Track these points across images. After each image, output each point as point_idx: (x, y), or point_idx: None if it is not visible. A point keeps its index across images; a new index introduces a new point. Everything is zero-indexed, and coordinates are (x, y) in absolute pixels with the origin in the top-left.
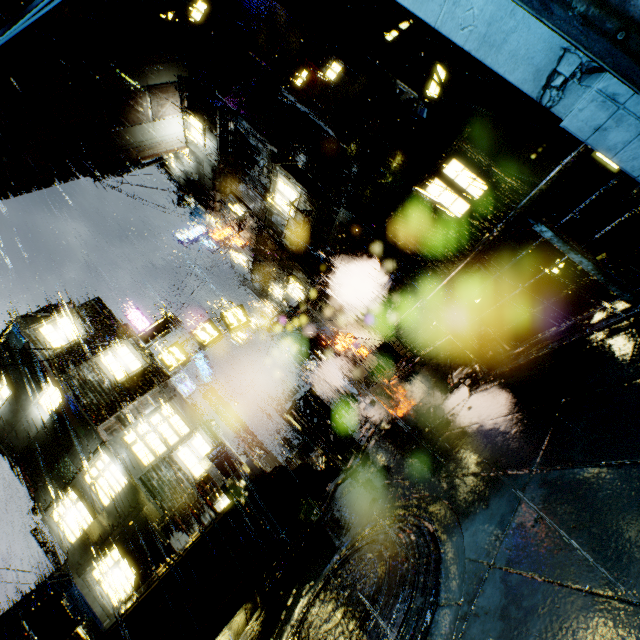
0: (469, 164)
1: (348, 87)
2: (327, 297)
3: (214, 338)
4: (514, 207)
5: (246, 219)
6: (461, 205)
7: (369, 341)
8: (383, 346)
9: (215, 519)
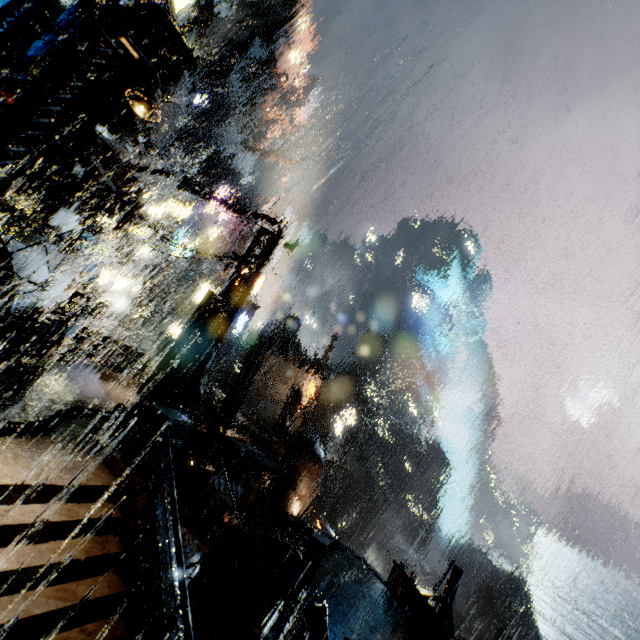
0: None
1: None
2: None
3: None
4: None
5: None
6: None
7: None
8: None
9: None
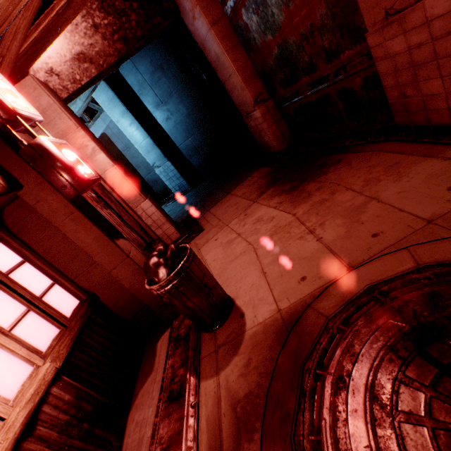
0: None
1: (88, 108)
2: None
3: None
4: None
5: None
6: None
7: None
8: None
9: None
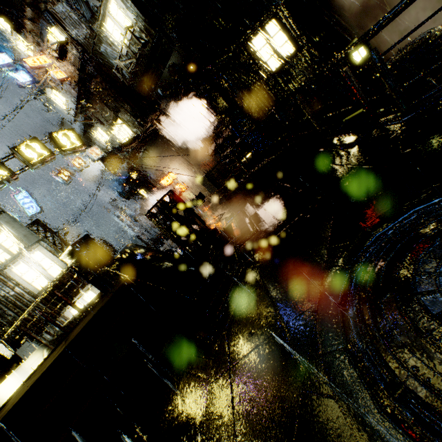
0: (284, 26)
1: None
2: (153, 140)
3: (44, 157)
4: (310, 70)
5: (67, 48)
6: (276, 61)
7: (188, 178)
8: (208, 175)
9: (92, 308)
